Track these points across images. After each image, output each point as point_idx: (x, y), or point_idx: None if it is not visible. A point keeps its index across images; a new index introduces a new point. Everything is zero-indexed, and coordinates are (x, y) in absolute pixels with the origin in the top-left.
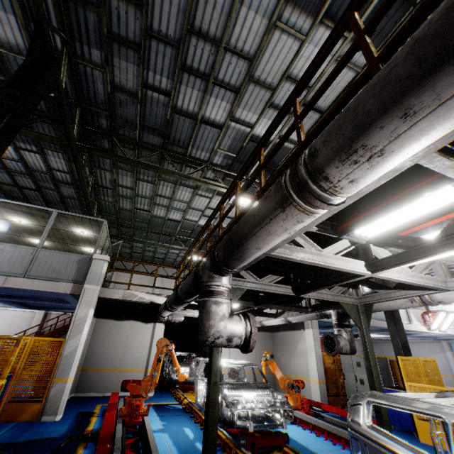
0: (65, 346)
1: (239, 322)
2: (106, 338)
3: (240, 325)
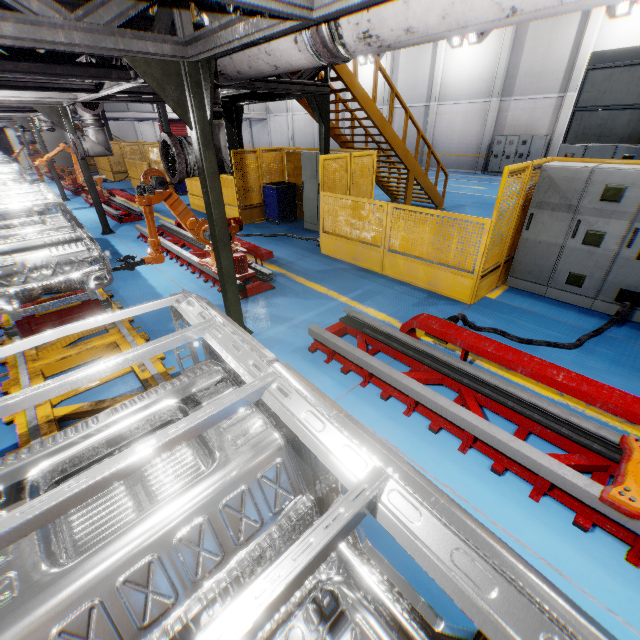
0: None
1: None
2: None
3: None
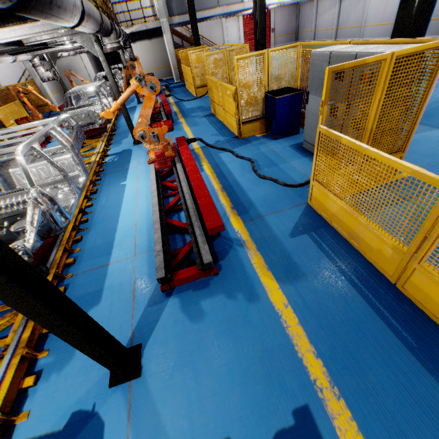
0: (36, 83)
1: (48, 73)
2: (60, 71)
3: (49, 74)
